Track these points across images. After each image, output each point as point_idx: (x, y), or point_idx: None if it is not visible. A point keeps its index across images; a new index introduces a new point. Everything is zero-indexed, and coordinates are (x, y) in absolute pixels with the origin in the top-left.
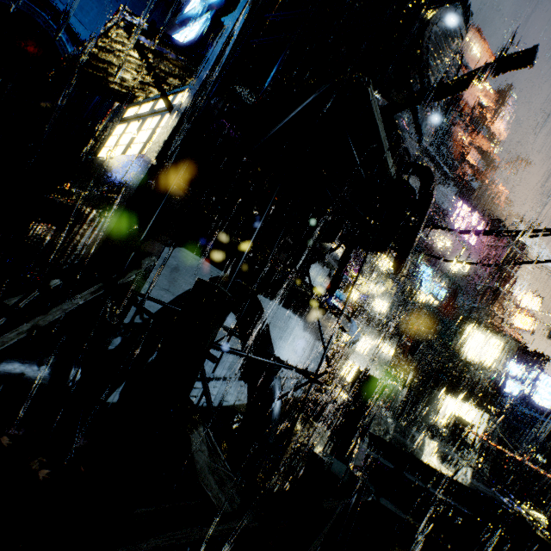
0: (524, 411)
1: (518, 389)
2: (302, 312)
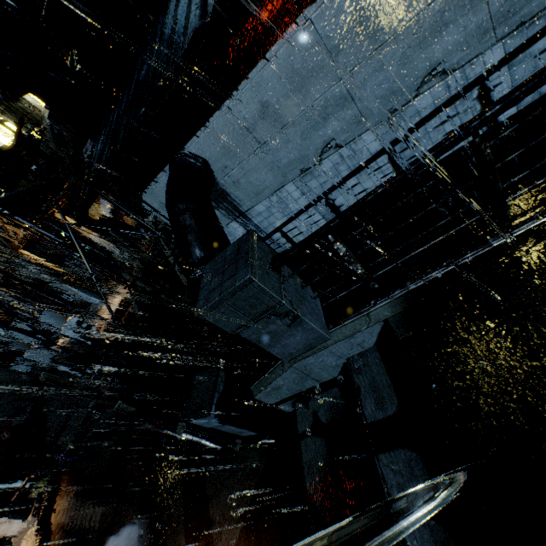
0: None
1: None
2: None
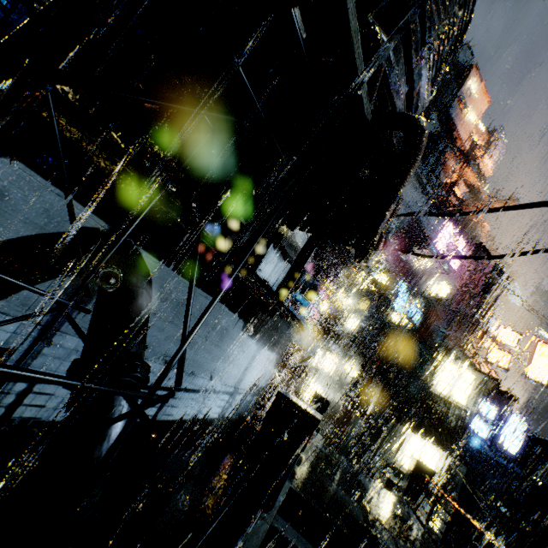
0: (488, 454)
1: (486, 430)
2: (243, 309)
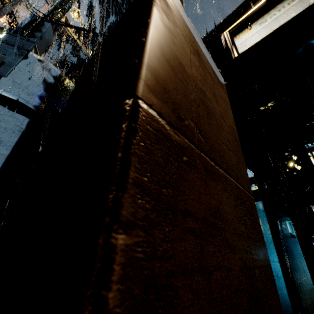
0: None
1: None
2: None
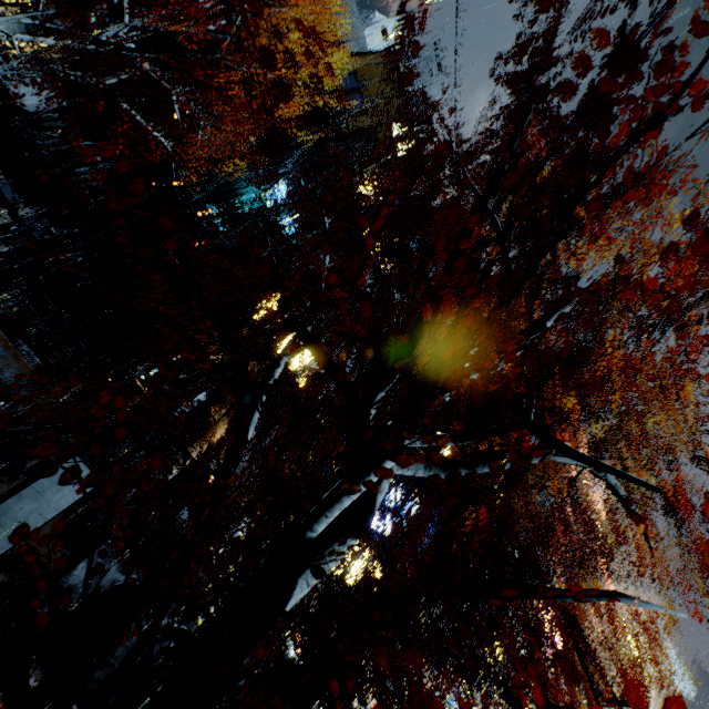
0: None
1: None
2: None
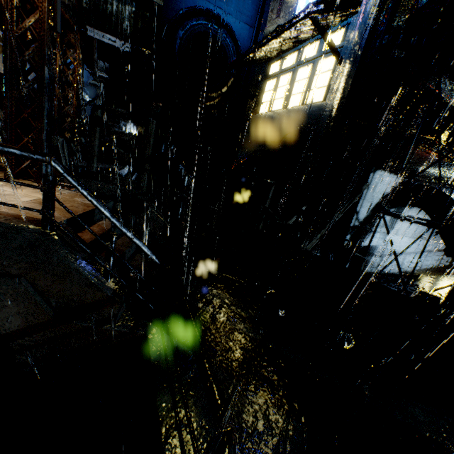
0: None
1: None
2: None
